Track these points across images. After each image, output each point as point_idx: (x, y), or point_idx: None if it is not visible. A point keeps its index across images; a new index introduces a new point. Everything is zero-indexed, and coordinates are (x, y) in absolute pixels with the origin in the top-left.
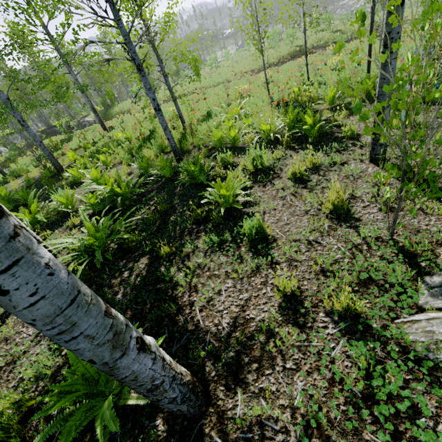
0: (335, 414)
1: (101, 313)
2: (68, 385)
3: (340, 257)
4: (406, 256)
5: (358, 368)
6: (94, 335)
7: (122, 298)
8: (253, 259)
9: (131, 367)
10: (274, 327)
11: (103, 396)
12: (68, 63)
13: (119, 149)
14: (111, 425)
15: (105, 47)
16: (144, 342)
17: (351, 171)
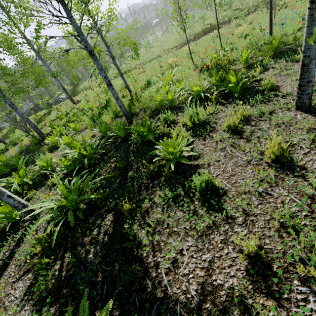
0: None
1: None
2: None
3: (297, 210)
4: None
5: None
6: None
7: (93, 258)
8: (208, 213)
9: None
10: (246, 298)
11: None
12: (42, 58)
13: (85, 117)
14: None
15: (69, 44)
16: None
17: (281, 119)
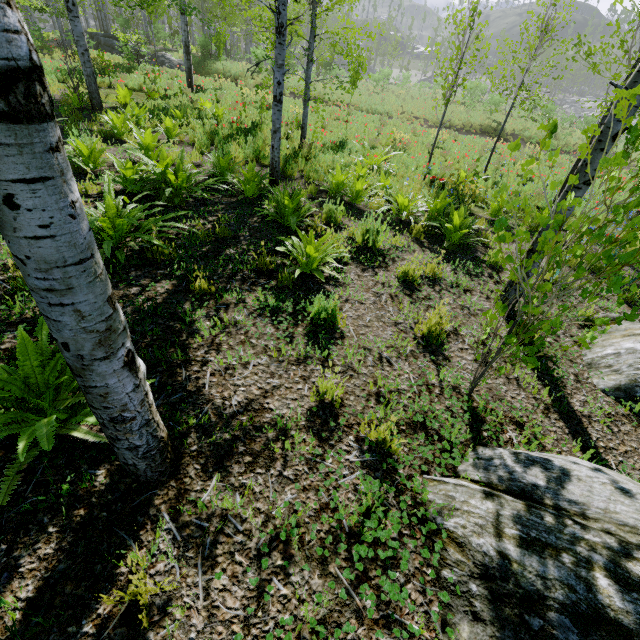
0: (311, 536)
1: (105, 296)
2: (2, 379)
3: (405, 389)
4: (473, 419)
5: (360, 505)
6: (86, 316)
7: None
8: (306, 346)
9: (108, 378)
10: (291, 429)
11: (41, 416)
12: None
13: (198, 124)
14: (44, 442)
15: None
16: (134, 361)
17: (471, 304)
